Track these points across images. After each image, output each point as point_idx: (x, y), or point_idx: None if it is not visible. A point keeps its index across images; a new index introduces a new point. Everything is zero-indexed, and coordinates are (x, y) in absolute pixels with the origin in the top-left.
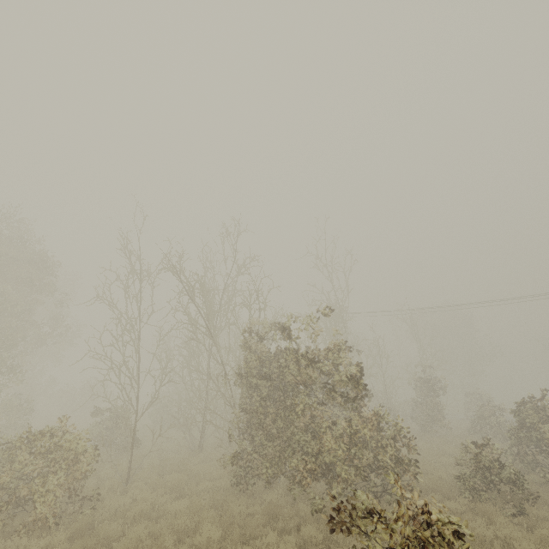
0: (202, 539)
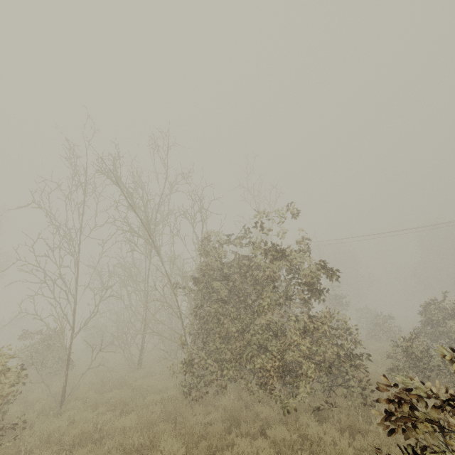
0: None
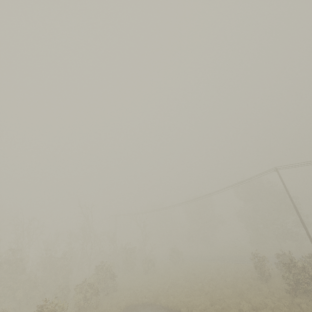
0: None
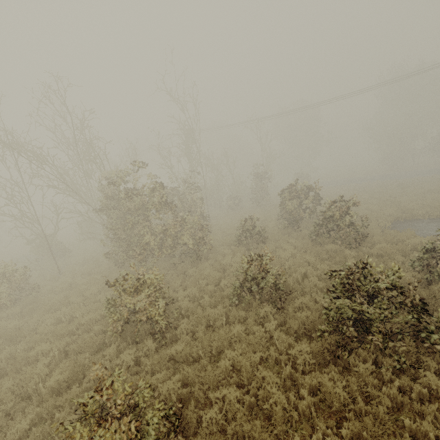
0: (88, 294)
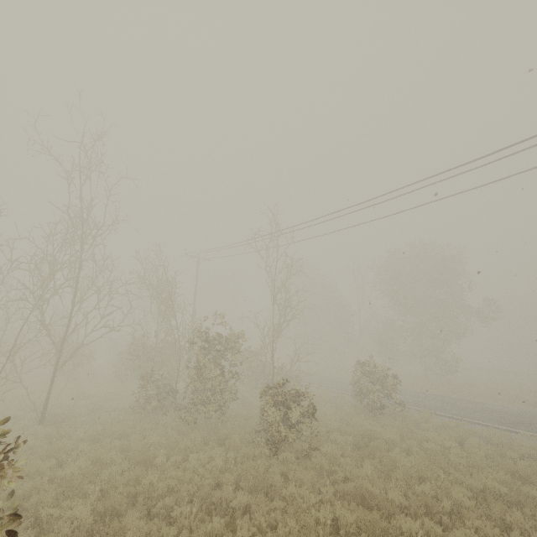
0: None
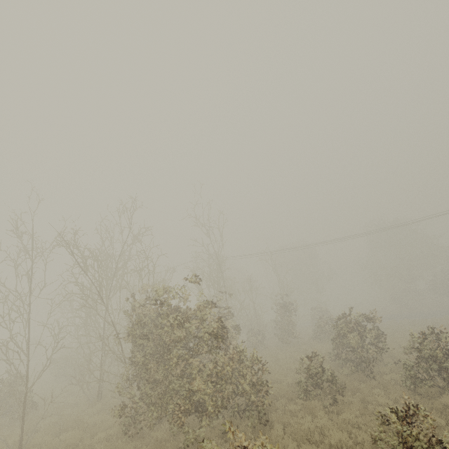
0: None
